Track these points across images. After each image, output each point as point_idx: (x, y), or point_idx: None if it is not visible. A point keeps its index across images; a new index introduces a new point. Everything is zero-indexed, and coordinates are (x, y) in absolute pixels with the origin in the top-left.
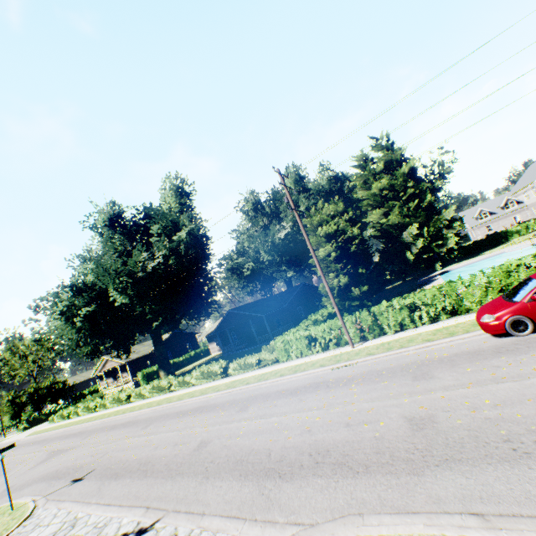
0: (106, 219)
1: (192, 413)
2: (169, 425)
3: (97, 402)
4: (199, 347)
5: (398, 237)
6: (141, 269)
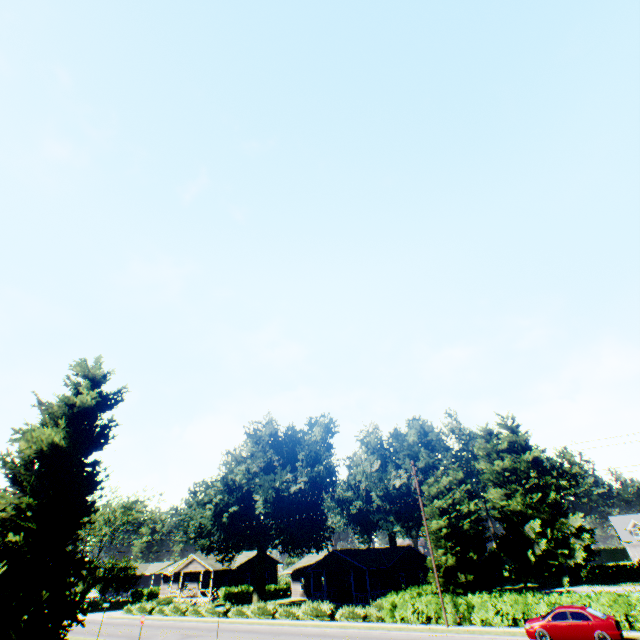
0: (268, 434)
1: (316, 635)
2: (301, 638)
3: (188, 604)
4: (276, 582)
5: (519, 526)
6: (285, 487)
